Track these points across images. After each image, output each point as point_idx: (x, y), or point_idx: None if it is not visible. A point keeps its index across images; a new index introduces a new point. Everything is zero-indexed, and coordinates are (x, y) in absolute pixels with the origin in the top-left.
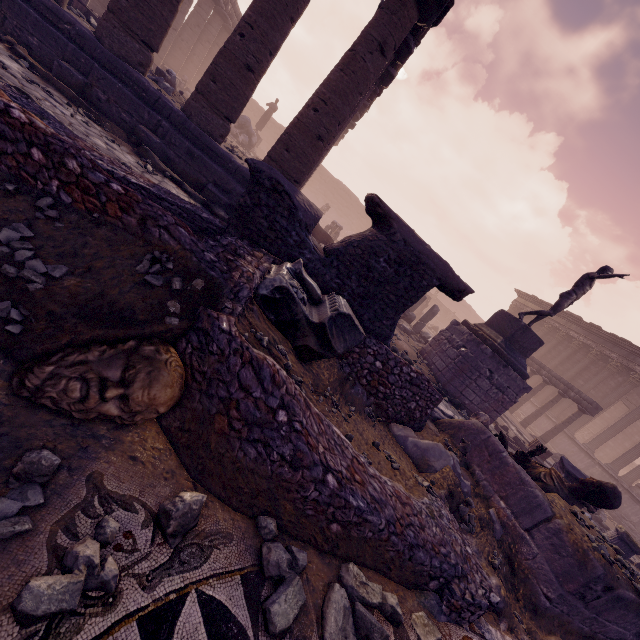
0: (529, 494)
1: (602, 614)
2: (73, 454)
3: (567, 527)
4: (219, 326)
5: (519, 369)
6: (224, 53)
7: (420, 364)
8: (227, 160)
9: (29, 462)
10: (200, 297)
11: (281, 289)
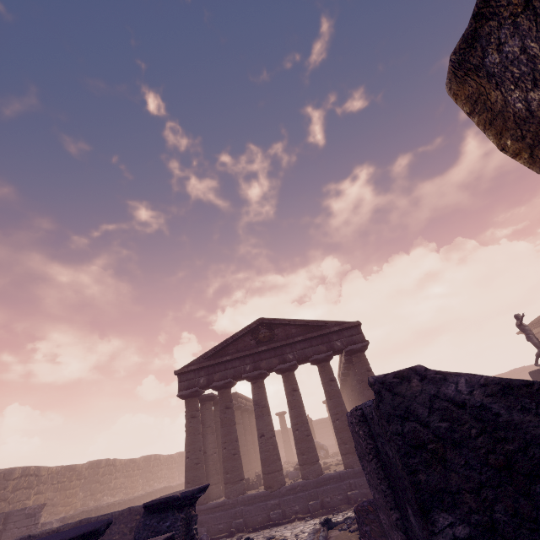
0: None
1: None
2: None
3: None
4: None
5: None
6: (339, 431)
7: None
8: None
9: None
10: None
11: None
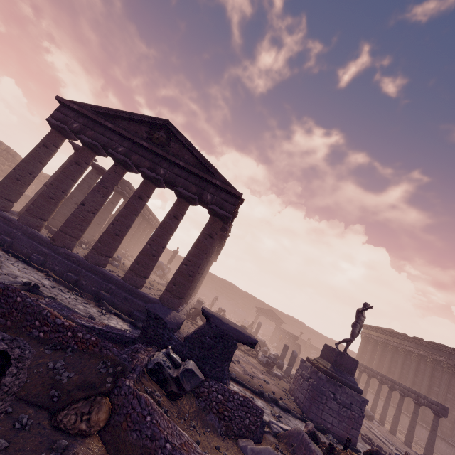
0: None
1: None
2: (69, 445)
3: None
4: (125, 383)
5: (352, 386)
6: (142, 252)
7: (286, 400)
8: (144, 296)
9: (59, 443)
10: (119, 373)
11: (158, 363)
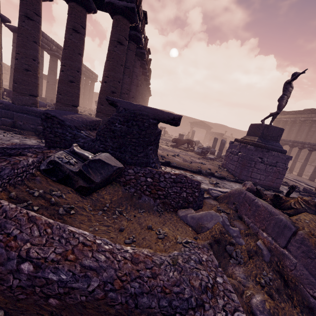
0: (277, 220)
1: None
2: None
3: (309, 234)
4: None
5: (277, 149)
6: (59, 81)
7: (221, 172)
8: None
9: None
10: None
11: (51, 162)
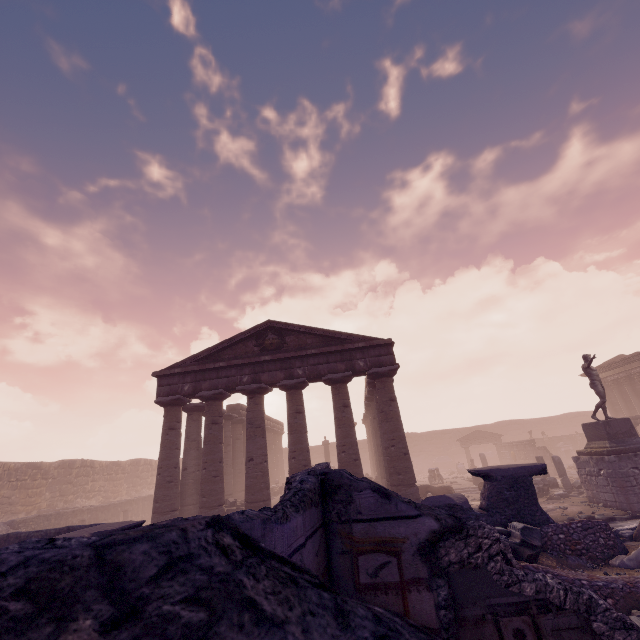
0: None
1: None
2: None
3: None
4: None
5: None
6: (342, 465)
7: (599, 511)
8: None
9: None
10: None
11: None
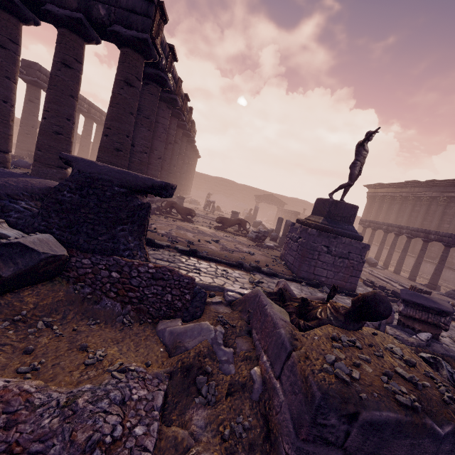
0: (277, 336)
1: (382, 454)
2: None
3: (304, 357)
4: None
5: (350, 235)
6: (39, 132)
7: (274, 266)
8: None
9: None
10: None
11: None
